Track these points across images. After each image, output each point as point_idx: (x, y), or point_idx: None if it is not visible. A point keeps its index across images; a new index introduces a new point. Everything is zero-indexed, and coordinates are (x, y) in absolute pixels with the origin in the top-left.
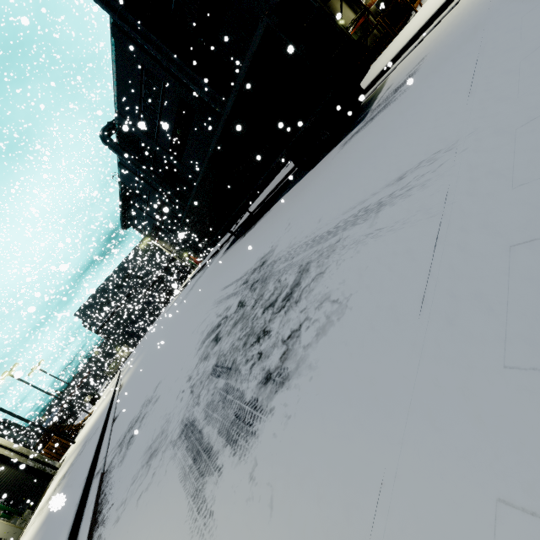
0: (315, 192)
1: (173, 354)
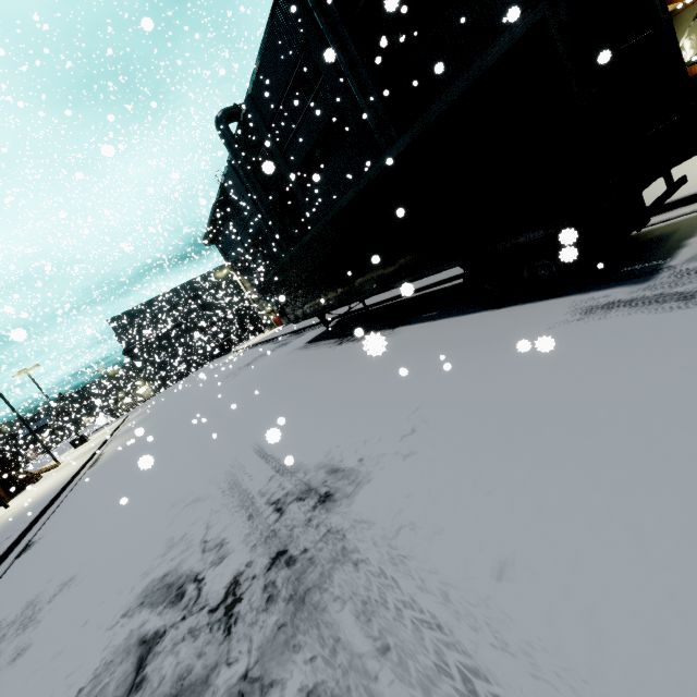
0: (496, 400)
1: (132, 518)
